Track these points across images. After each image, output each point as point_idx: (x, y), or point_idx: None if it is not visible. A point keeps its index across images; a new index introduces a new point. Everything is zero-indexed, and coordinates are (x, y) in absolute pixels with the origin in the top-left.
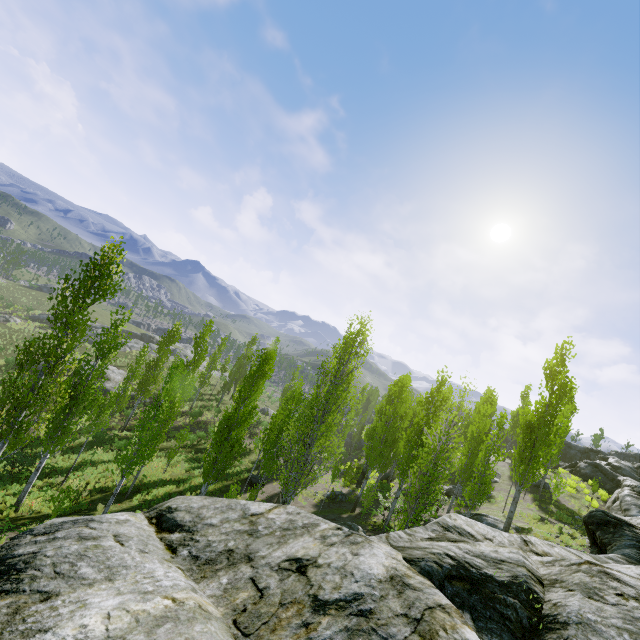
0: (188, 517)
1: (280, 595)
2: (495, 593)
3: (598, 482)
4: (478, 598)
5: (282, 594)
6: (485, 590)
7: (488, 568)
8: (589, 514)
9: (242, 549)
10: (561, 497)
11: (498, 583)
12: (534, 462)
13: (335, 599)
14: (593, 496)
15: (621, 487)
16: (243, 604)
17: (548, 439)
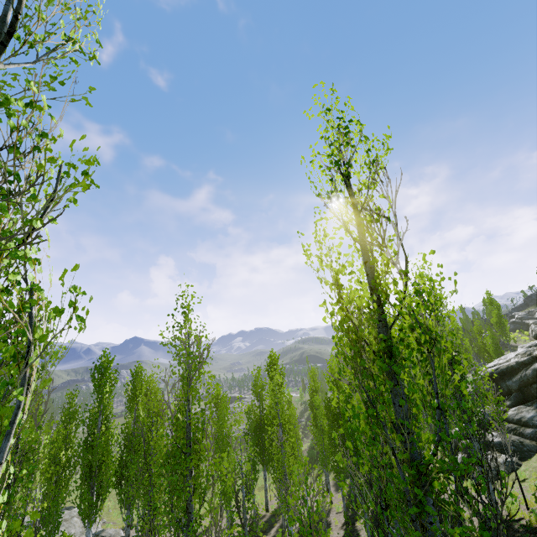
0: (492, 365)
1: (520, 356)
2: (535, 346)
3: (520, 329)
4: (534, 347)
5: (520, 356)
6: (534, 346)
7: (532, 345)
8: (533, 336)
9: (508, 359)
10: (514, 343)
11: (535, 345)
12: (506, 333)
13: (525, 352)
14: (523, 336)
15: (530, 326)
16: (518, 358)
17: (504, 324)
